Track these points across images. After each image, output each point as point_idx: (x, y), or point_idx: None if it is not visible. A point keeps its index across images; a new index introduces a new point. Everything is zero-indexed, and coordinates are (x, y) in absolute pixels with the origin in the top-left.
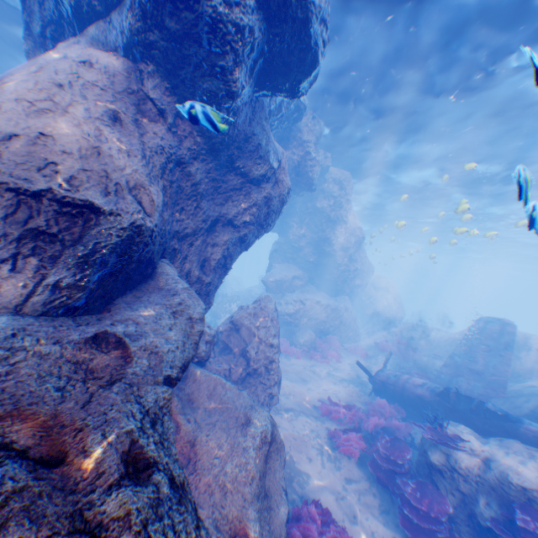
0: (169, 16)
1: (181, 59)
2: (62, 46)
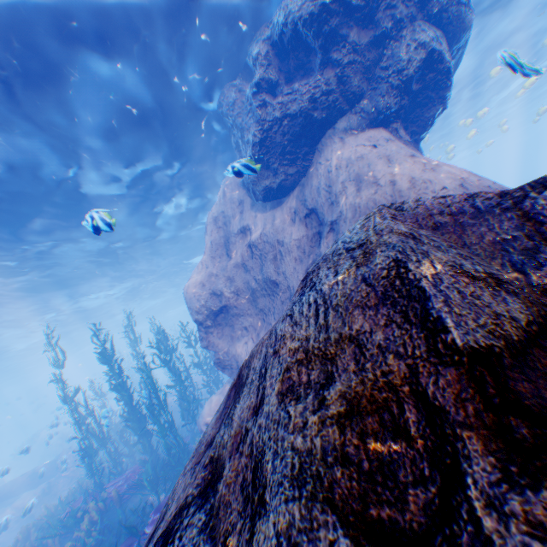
0: (414, 83)
1: (412, 107)
2: (335, 147)
